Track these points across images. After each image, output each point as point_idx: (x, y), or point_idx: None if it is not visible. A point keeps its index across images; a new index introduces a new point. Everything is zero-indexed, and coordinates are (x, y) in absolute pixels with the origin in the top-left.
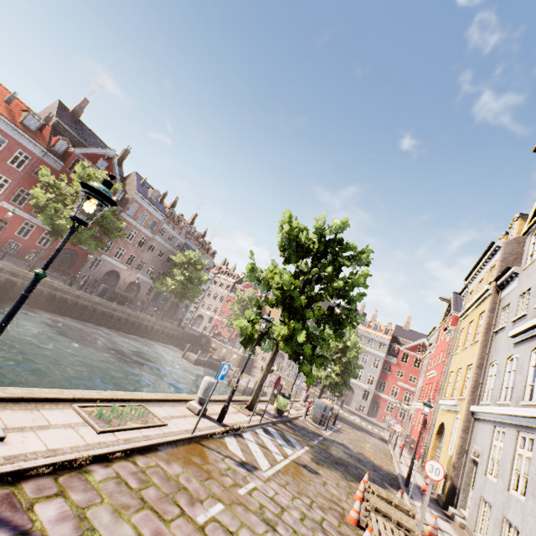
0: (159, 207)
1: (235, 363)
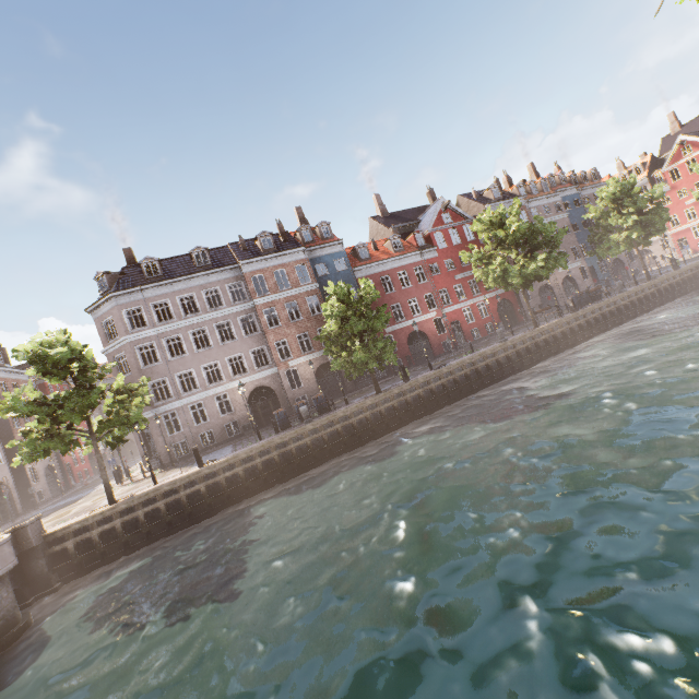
0: (507, 197)
1: None
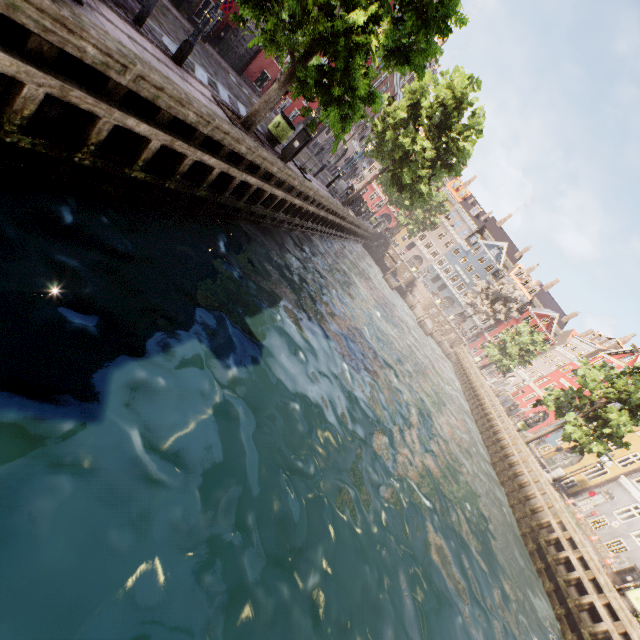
0: None
1: (405, 280)
